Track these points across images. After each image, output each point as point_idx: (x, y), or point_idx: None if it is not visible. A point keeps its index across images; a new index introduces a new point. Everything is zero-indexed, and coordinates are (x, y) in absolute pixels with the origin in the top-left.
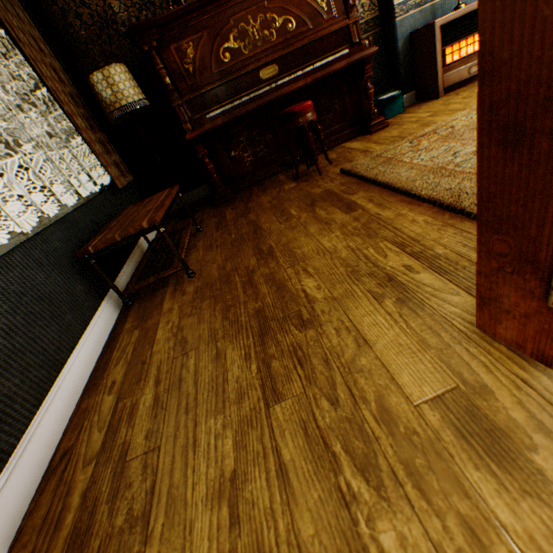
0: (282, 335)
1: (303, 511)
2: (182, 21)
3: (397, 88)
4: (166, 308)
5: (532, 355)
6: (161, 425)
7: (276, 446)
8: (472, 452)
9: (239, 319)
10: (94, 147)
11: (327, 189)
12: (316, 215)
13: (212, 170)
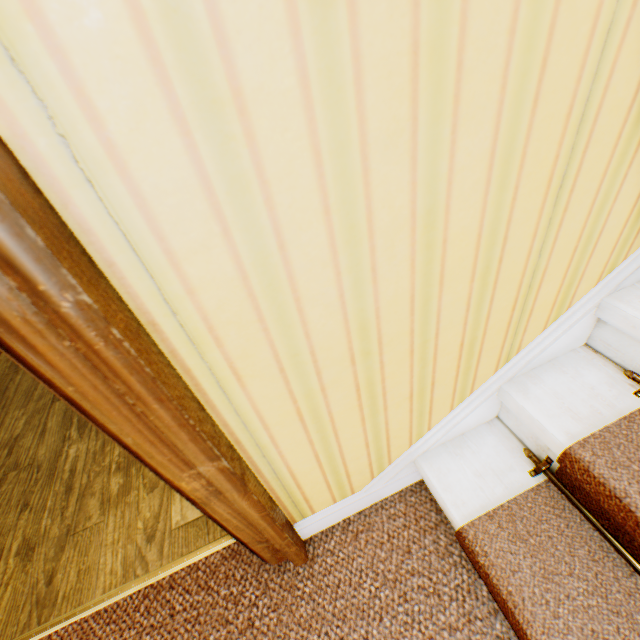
0: None
1: (45, 446)
2: None
3: None
4: None
5: None
6: None
7: (47, 421)
8: None
9: None
10: None
11: None
12: None
13: None
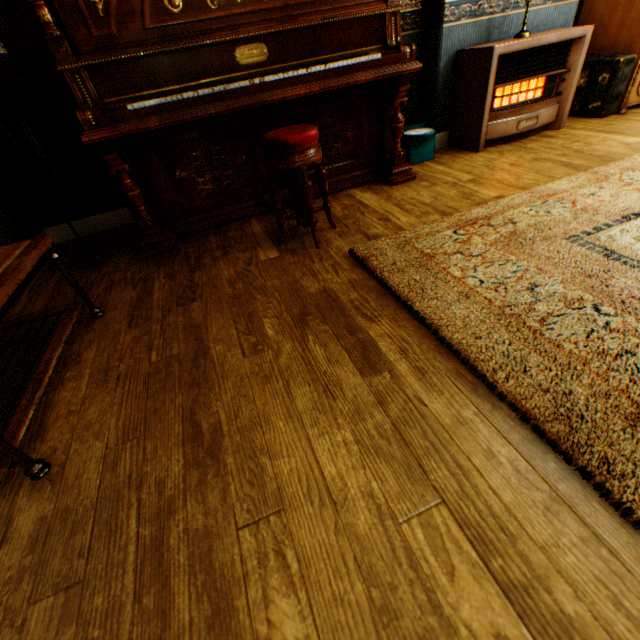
0: None
1: None
2: None
3: (427, 122)
4: None
5: None
6: None
7: None
8: None
9: None
10: None
11: (329, 288)
12: (309, 356)
13: (138, 199)
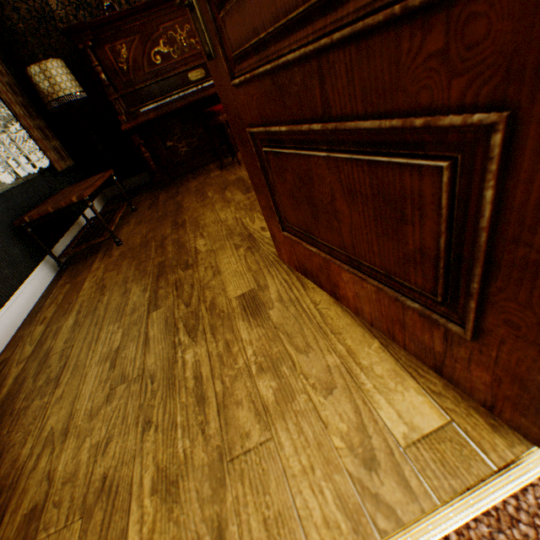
0: (171, 275)
1: (152, 354)
2: (116, 25)
3: None
4: (95, 268)
5: (294, 268)
6: (77, 335)
7: (147, 331)
8: (245, 315)
9: (147, 269)
10: (33, 133)
11: (240, 177)
12: (224, 196)
13: (149, 158)
